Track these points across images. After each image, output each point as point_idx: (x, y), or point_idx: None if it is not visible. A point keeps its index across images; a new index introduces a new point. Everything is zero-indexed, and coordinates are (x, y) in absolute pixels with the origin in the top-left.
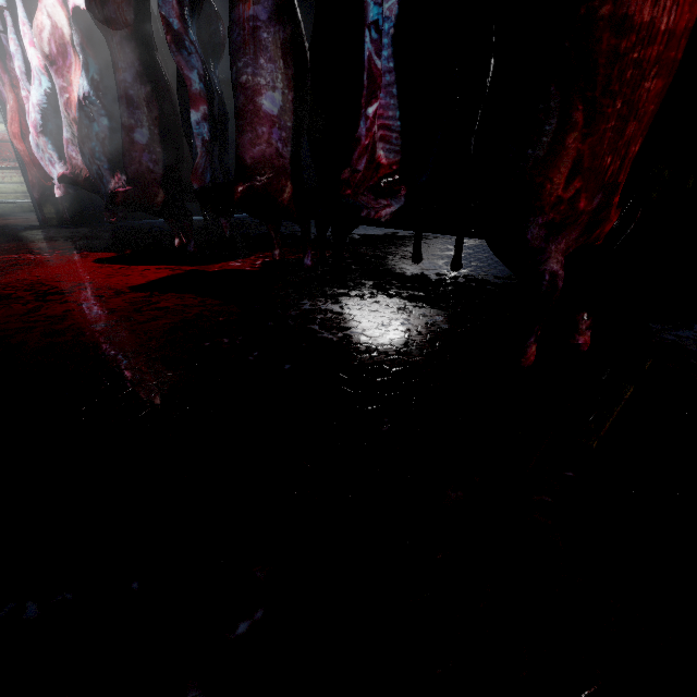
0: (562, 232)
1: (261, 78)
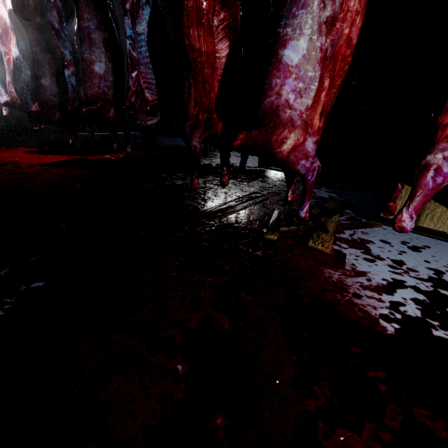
0: (196, 129)
1: (94, 56)
